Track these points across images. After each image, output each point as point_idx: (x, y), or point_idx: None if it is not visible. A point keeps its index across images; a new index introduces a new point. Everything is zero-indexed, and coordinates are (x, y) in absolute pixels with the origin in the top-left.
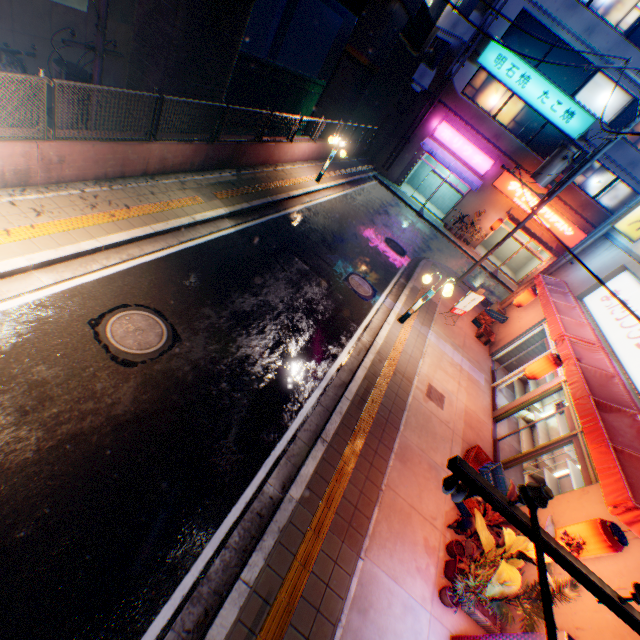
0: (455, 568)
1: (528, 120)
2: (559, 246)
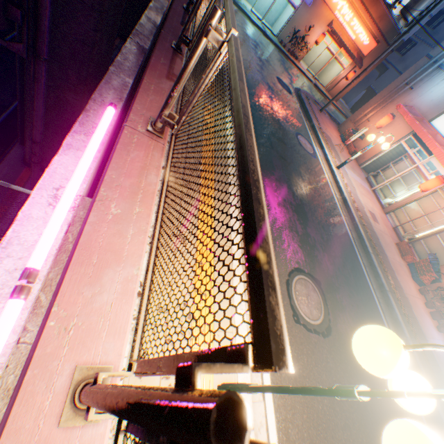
0: (441, 316)
1: None
2: (358, 55)
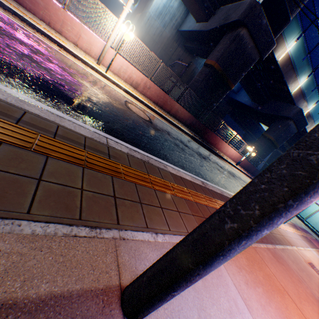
0: None
1: None
2: None
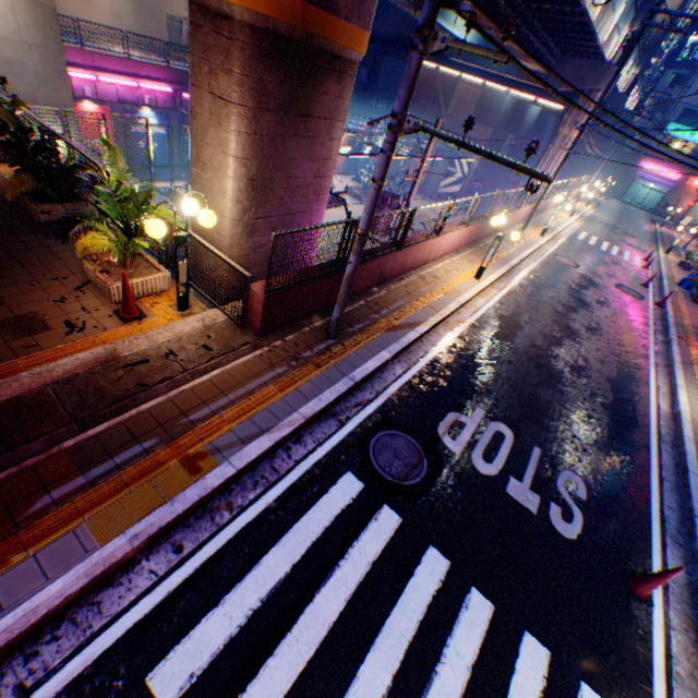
0: None
1: (697, 151)
2: None
